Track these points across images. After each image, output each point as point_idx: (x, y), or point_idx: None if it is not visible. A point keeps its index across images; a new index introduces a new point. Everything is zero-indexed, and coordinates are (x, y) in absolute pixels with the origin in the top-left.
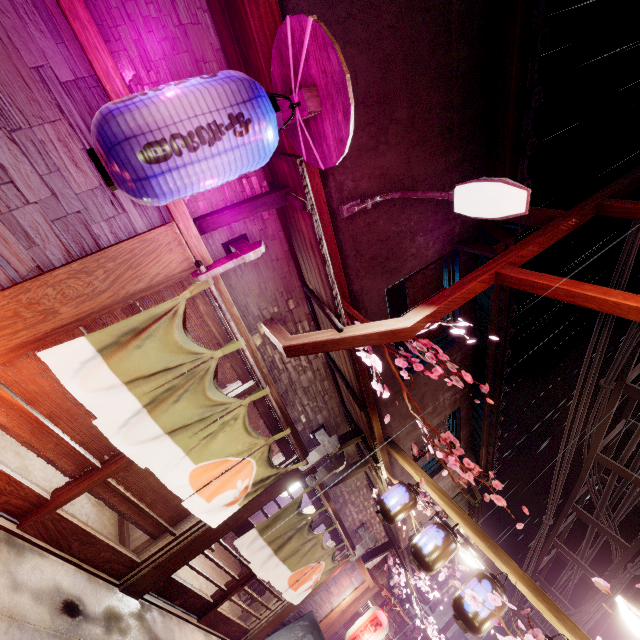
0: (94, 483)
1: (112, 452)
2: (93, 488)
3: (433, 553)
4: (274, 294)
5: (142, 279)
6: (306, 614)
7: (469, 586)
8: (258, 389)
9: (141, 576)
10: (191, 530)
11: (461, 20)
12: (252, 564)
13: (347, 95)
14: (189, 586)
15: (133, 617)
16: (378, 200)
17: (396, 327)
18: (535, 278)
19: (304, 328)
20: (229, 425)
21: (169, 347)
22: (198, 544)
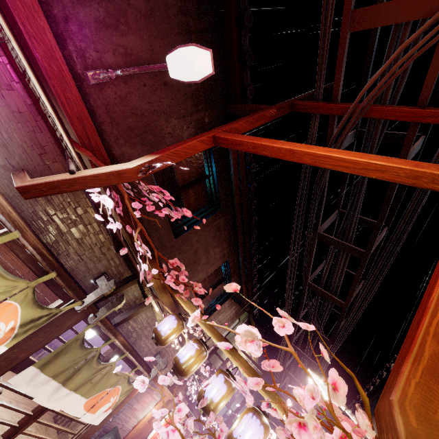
0: None
1: None
2: None
3: (187, 361)
4: (22, 146)
5: None
6: (111, 430)
7: (209, 381)
8: (7, 233)
9: None
10: None
11: None
12: (37, 398)
13: None
14: None
15: None
16: (122, 73)
17: (120, 168)
18: (235, 137)
19: None
20: None
21: None
22: None
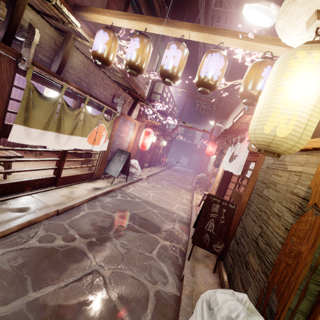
0: None
1: None
2: None
3: (137, 56)
4: None
5: None
6: (116, 151)
7: (164, 57)
8: None
9: None
10: None
11: None
12: (49, 146)
13: None
14: (25, 180)
15: None
16: None
17: None
18: None
19: None
20: None
21: None
22: None
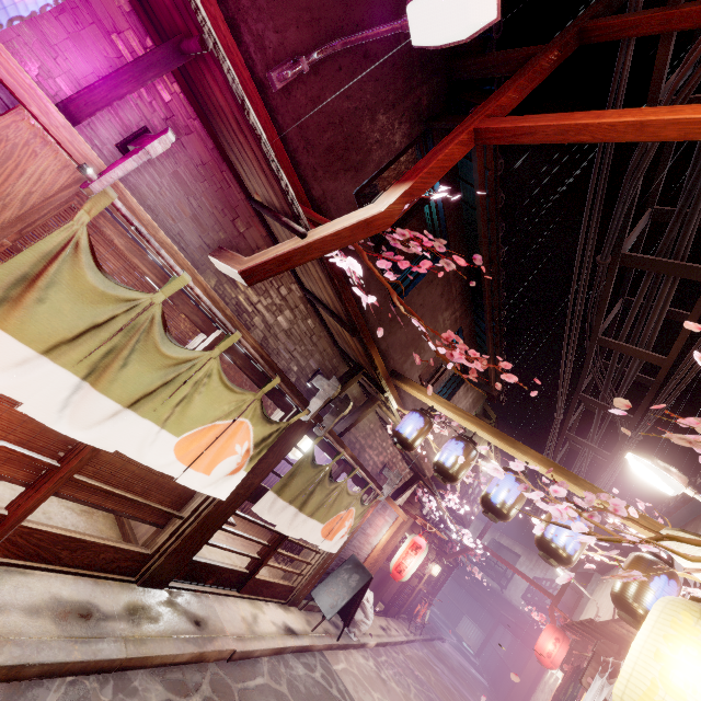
0: (57, 484)
1: (68, 446)
2: (61, 492)
3: (456, 464)
4: (213, 214)
5: (7, 204)
6: (348, 559)
7: (494, 482)
8: (227, 336)
9: (158, 566)
10: (199, 509)
11: None
12: (278, 526)
13: None
14: (218, 564)
15: (162, 605)
16: (316, 58)
17: (368, 215)
18: (519, 122)
19: None
20: (204, 385)
21: (86, 296)
22: (212, 521)
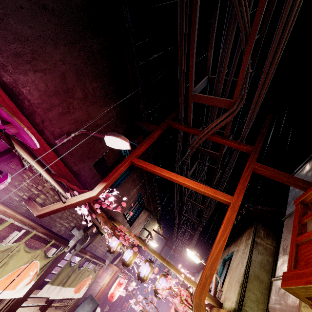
0: None
1: None
2: None
3: (129, 260)
4: (27, 187)
5: None
6: (88, 297)
7: (142, 267)
8: (29, 233)
9: None
10: (8, 303)
11: (99, 51)
12: (51, 297)
13: (28, 134)
14: None
15: None
16: (75, 134)
17: (89, 196)
18: (142, 164)
19: (51, 194)
20: (15, 255)
21: None
22: (14, 307)
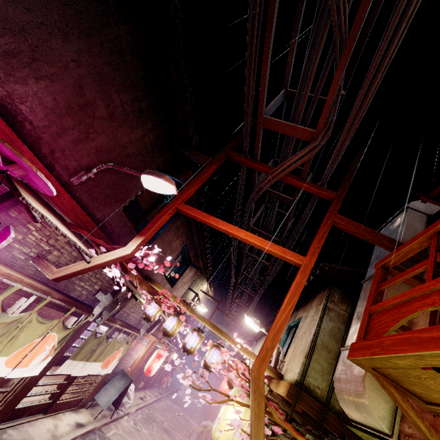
0: None
1: None
2: None
3: (172, 329)
4: (35, 242)
5: None
6: (119, 372)
7: (188, 337)
8: (42, 300)
9: None
10: (19, 383)
11: (130, 46)
12: (73, 374)
13: (42, 179)
14: (31, 404)
15: None
16: (98, 170)
17: (122, 255)
18: (192, 212)
19: (67, 250)
20: (26, 327)
21: None
22: (28, 386)
